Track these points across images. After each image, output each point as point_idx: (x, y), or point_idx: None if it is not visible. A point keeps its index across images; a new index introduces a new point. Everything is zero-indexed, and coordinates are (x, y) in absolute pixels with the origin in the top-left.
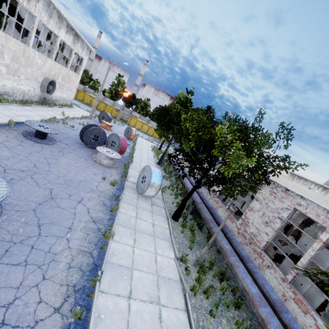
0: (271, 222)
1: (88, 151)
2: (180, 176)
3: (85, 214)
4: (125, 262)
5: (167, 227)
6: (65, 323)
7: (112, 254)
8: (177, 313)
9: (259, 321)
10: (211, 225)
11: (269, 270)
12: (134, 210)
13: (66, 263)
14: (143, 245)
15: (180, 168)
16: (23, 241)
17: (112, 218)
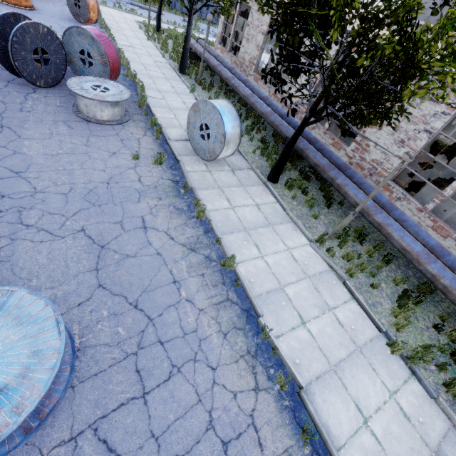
0: (410, 140)
1: (49, 99)
2: (288, 113)
3: (171, 245)
4: (269, 284)
5: (274, 201)
6: (274, 395)
7: (250, 284)
8: (348, 306)
9: (428, 277)
10: (333, 175)
11: (399, 203)
12: (221, 195)
13: (217, 334)
14: (269, 248)
15: (227, 71)
16: (142, 344)
17: (207, 229)
